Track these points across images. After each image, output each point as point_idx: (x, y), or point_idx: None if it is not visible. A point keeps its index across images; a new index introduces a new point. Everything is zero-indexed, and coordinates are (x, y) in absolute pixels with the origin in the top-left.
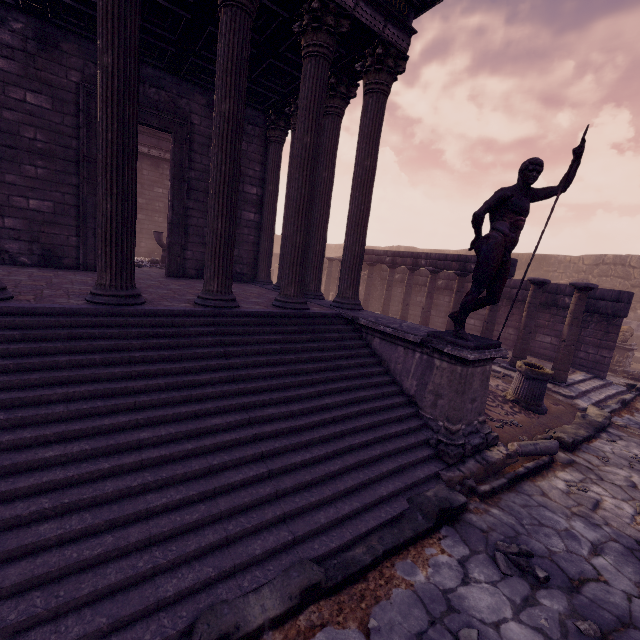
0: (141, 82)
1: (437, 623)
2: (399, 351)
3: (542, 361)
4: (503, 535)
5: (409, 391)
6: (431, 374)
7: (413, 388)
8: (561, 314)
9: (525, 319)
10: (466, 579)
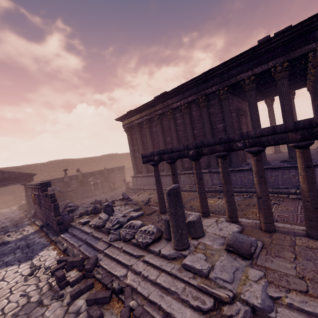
0: (239, 103)
1: None
2: None
3: None
4: None
5: None
6: None
7: None
8: None
9: None
10: None
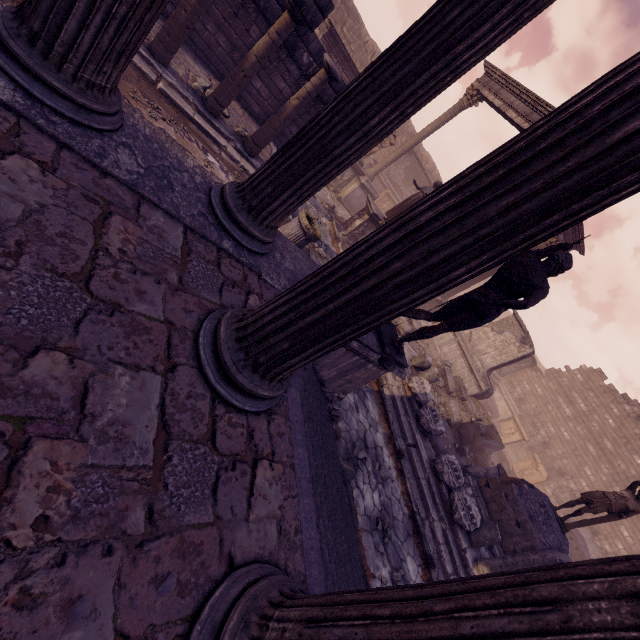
0: None
1: (372, 532)
2: (339, 351)
3: (246, 115)
4: (349, 442)
5: (323, 377)
6: (357, 371)
7: (330, 376)
8: (288, 65)
9: (293, 110)
10: (362, 494)
